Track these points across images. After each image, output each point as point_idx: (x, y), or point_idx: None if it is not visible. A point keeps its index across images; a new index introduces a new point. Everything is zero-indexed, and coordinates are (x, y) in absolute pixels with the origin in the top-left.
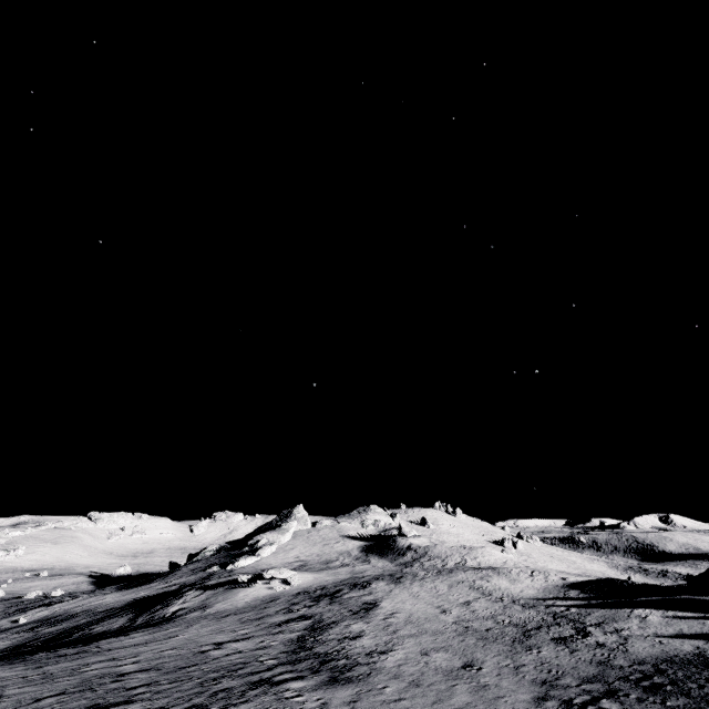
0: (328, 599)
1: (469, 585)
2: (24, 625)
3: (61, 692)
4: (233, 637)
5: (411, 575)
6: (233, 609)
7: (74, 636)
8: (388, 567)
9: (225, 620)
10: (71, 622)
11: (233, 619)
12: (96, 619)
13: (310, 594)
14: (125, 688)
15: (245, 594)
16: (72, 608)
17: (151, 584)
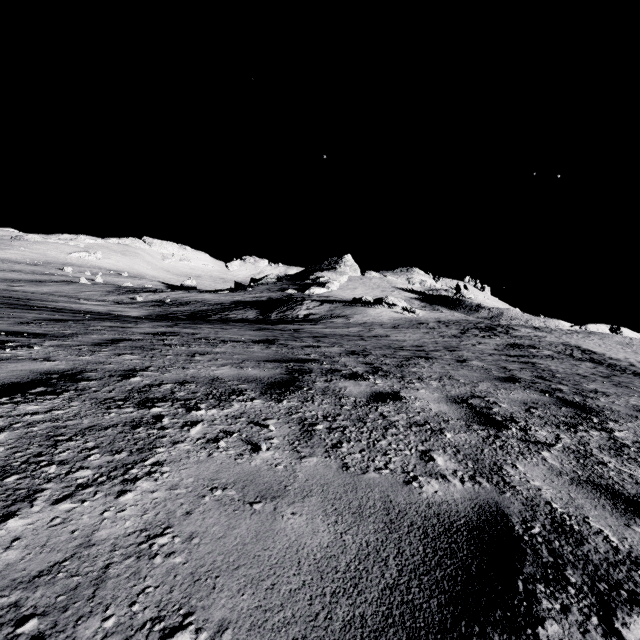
0: (501, 333)
1: None
2: (144, 302)
3: (560, 399)
4: (495, 351)
5: (545, 328)
6: (386, 323)
7: (214, 317)
8: (472, 318)
9: (408, 331)
10: (192, 306)
11: (416, 332)
12: (219, 309)
13: (459, 325)
14: None
15: (376, 313)
16: (180, 298)
17: (237, 293)
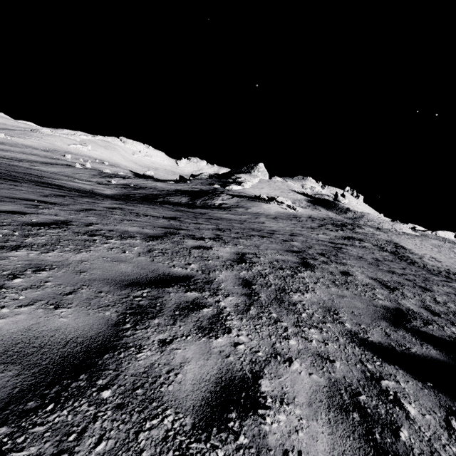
0: (347, 229)
1: (450, 250)
2: (116, 185)
3: (305, 262)
4: (327, 239)
5: (385, 229)
6: (271, 215)
7: (159, 200)
8: (340, 217)
9: (281, 222)
10: (147, 191)
11: (287, 222)
12: (164, 194)
13: (322, 221)
14: (383, 281)
15: (268, 207)
16: (140, 184)
17: (179, 184)
